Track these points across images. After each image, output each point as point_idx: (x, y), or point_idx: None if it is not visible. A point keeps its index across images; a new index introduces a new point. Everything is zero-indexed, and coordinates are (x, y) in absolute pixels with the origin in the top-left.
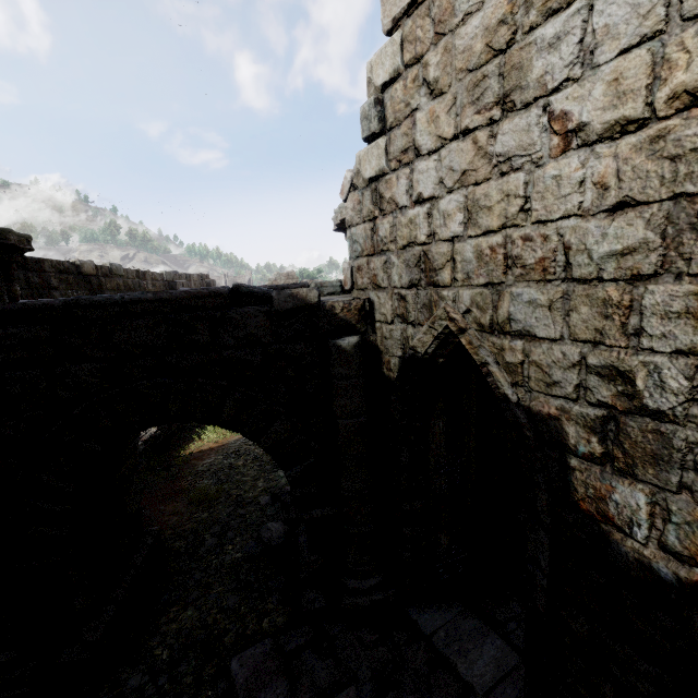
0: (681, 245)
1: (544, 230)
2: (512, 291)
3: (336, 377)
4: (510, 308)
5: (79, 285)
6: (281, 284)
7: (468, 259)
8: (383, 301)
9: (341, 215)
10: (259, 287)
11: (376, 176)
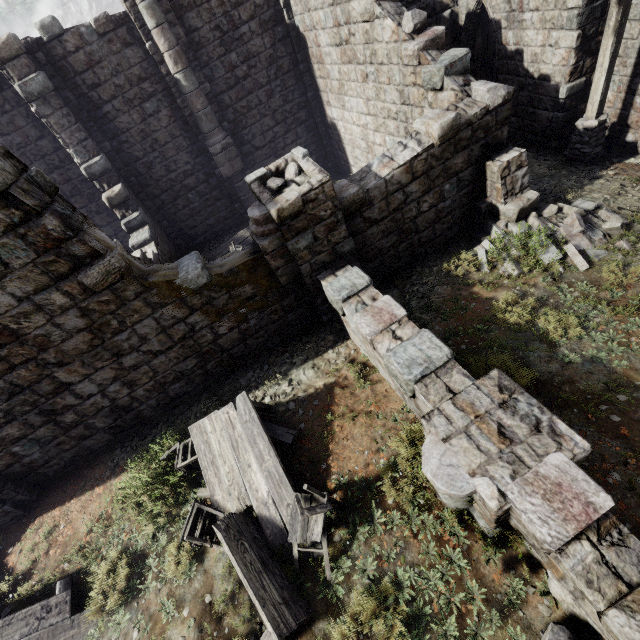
0: None
1: None
2: None
3: None
4: None
5: None
6: None
7: None
8: None
9: None
10: None
11: None
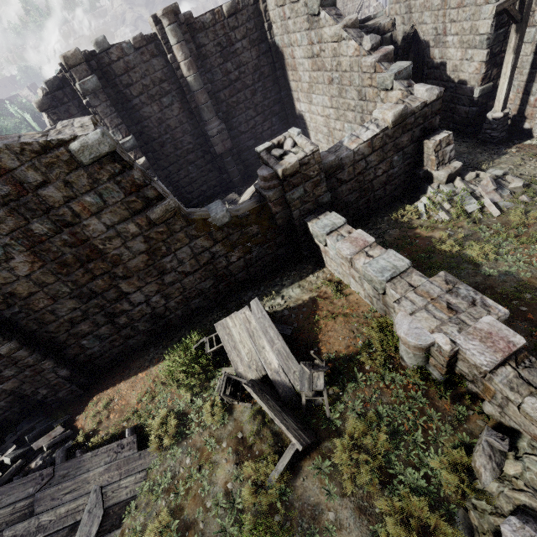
0: (442, 4)
1: (429, 0)
2: (424, 14)
3: None
4: (424, 18)
5: None
6: (363, 18)
7: (417, 6)
8: (398, 19)
9: None
10: (364, 24)
11: None
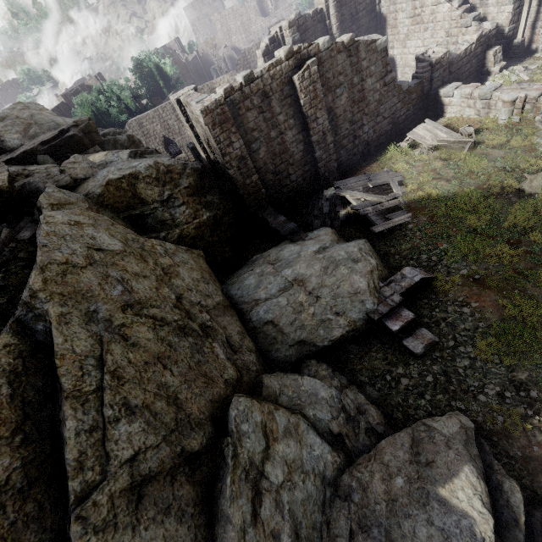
0: None
1: None
2: None
3: None
4: None
5: None
6: None
7: None
8: None
9: None
10: None
11: None
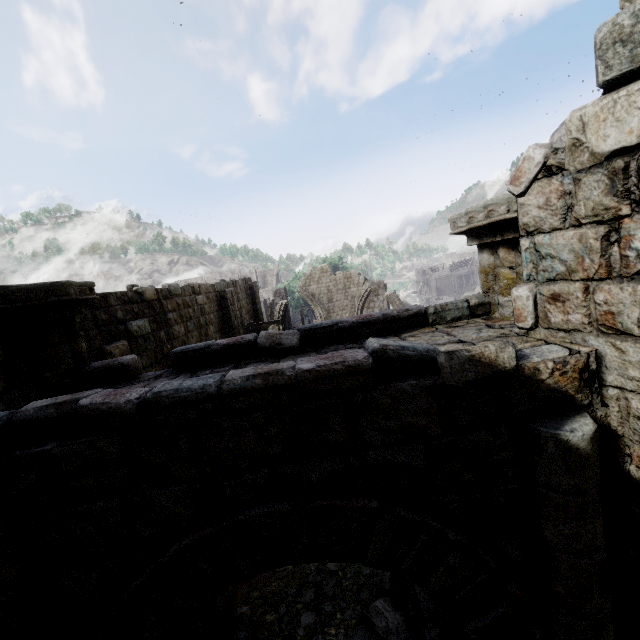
0: None
1: None
2: None
3: (555, 489)
4: None
5: (142, 312)
6: (389, 312)
7: None
8: (636, 358)
9: (493, 215)
10: (412, 347)
11: (638, 143)
